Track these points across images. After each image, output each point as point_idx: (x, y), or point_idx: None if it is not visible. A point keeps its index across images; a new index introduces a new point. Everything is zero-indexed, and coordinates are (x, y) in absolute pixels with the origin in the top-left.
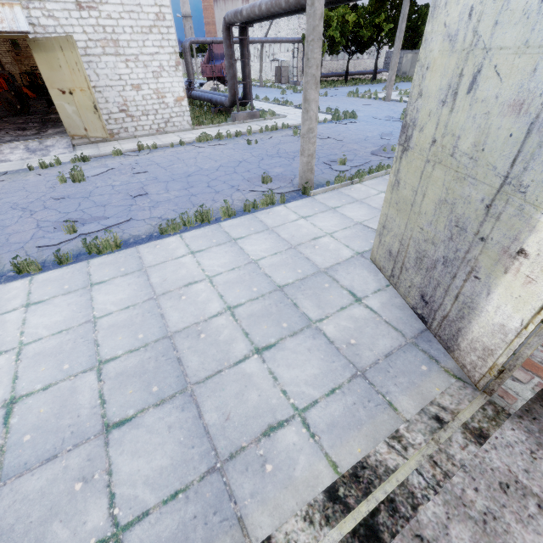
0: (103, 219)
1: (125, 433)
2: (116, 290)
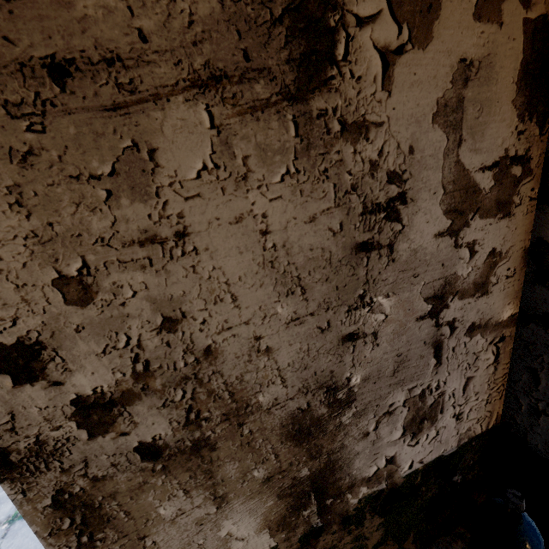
0: None
1: None
2: None
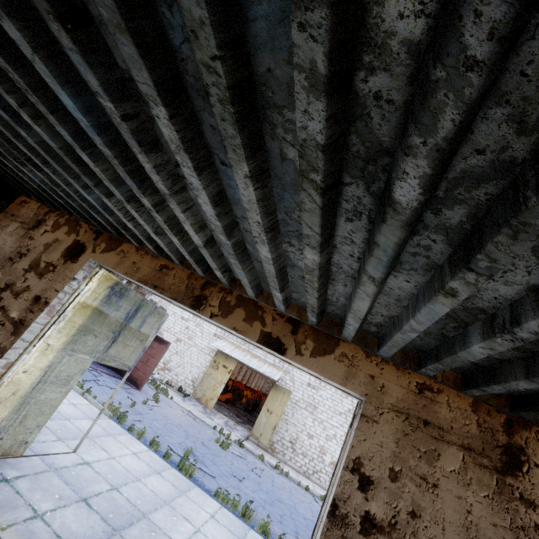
0: (205, 466)
1: (84, 507)
2: (161, 484)
